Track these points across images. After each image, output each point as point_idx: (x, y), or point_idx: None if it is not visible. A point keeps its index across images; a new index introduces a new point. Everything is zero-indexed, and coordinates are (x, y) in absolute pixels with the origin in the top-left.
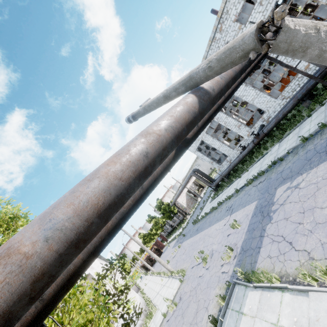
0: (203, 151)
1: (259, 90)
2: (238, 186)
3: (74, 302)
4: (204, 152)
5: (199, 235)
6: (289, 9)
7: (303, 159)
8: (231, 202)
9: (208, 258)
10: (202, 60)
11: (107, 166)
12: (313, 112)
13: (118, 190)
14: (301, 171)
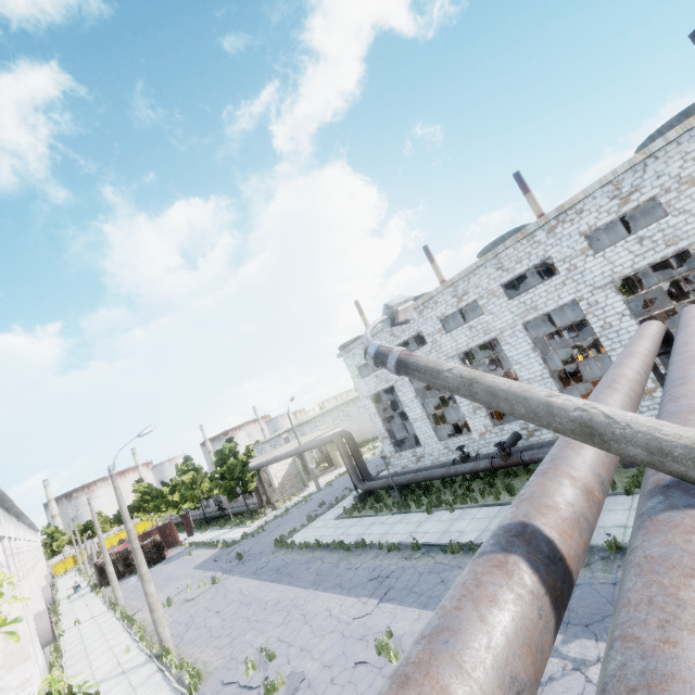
0: (381, 405)
1: (550, 372)
2: (421, 533)
3: None
4: (381, 408)
5: (278, 589)
6: (647, 268)
7: (605, 597)
8: (391, 564)
9: (280, 689)
10: (488, 254)
11: None
12: (639, 491)
13: None
14: (595, 628)
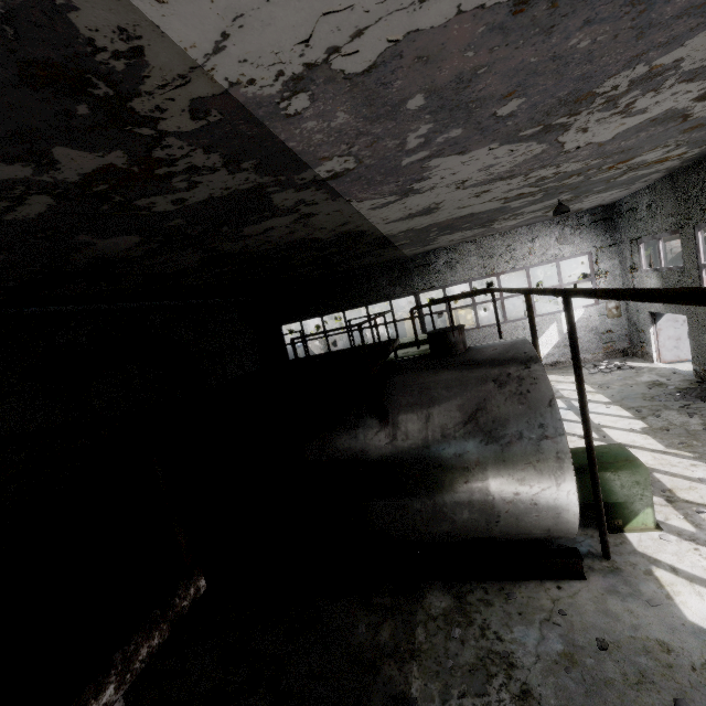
0: None
1: None
2: None
3: None
4: None
5: None
6: None
7: None
8: None
9: None
10: None
11: None
12: None
13: None
14: None
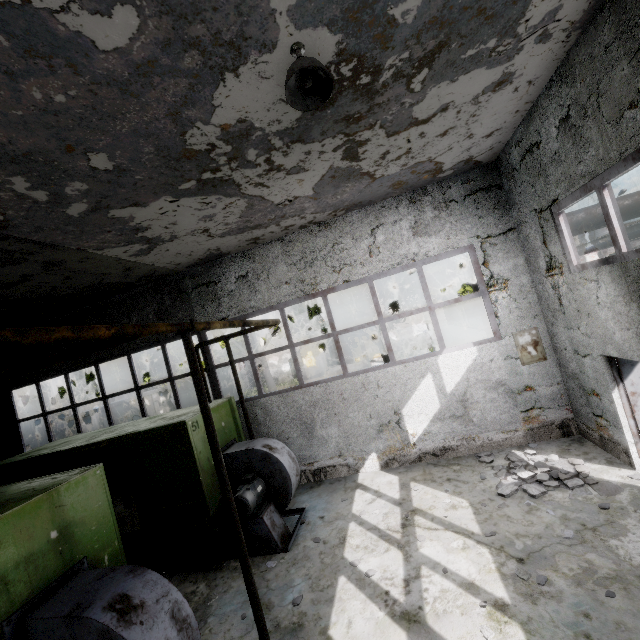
0: None
1: None
2: None
3: None
4: None
5: None
6: None
7: None
8: None
9: None
10: None
11: (639, 197)
12: None
13: (635, 211)
14: None
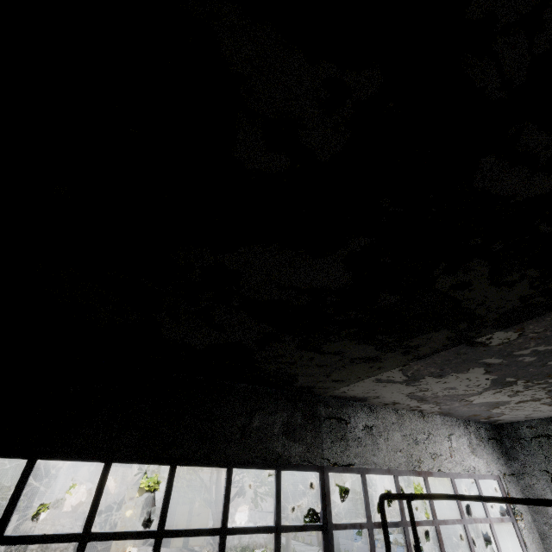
0: None
1: None
2: None
3: (439, 482)
4: None
5: (378, 548)
6: None
7: None
8: None
9: None
10: None
11: None
12: None
13: None
14: None
